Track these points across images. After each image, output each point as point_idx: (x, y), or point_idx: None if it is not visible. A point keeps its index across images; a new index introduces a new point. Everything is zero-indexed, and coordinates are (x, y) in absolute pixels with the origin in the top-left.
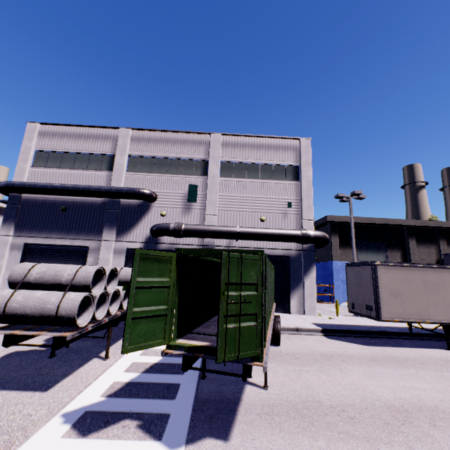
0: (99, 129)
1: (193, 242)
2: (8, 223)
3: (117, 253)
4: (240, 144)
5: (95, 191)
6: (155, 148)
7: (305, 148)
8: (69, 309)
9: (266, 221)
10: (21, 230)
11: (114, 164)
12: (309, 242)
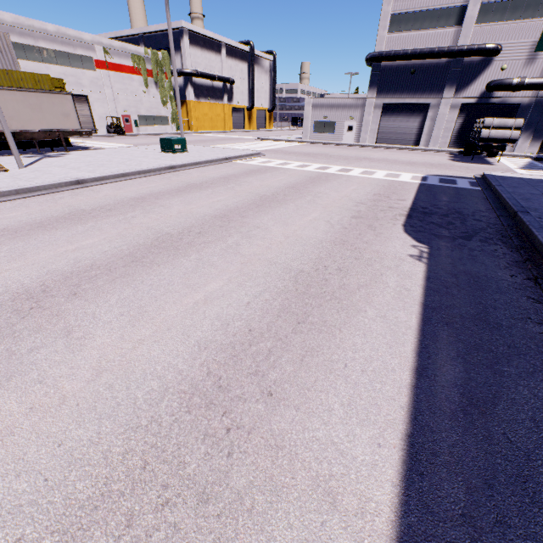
0: None
1: (526, 94)
2: (372, 89)
3: (451, 108)
4: None
5: (447, 53)
6: None
7: None
8: (515, 136)
9: None
10: (380, 93)
11: (464, 18)
12: None
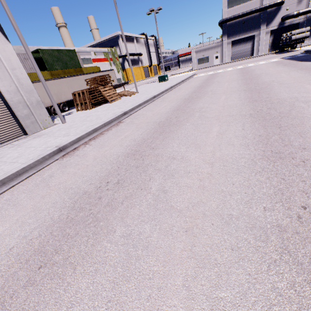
0: None
1: (301, 18)
2: (224, 36)
3: (266, 34)
4: None
5: (259, 10)
6: None
7: None
8: (307, 35)
9: None
10: (229, 37)
11: None
12: None
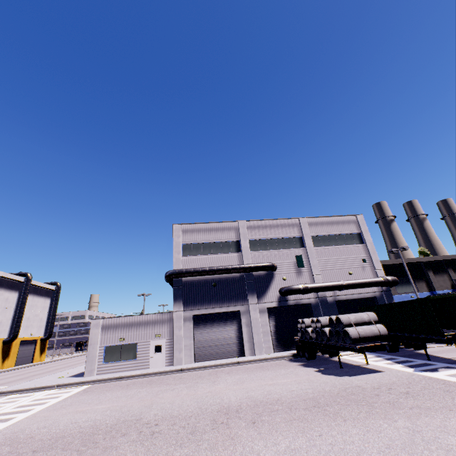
0: (223, 223)
1: (310, 296)
2: (178, 301)
3: (260, 312)
4: (319, 223)
5: (240, 269)
6: (264, 232)
7: (361, 220)
8: (383, 331)
9: (353, 274)
10: (187, 305)
11: (241, 247)
12: (389, 285)
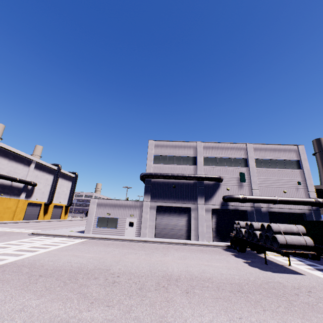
0: (185, 142)
1: (247, 205)
2: (147, 195)
3: (206, 211)
4: (263, 149)
5: (194, 177)
6: (216, 152)
7: (301, 150)
8: (310, 242)
9: (287, 192)
10: (153, 198)
11: (197, 162)
12: (319, 206)
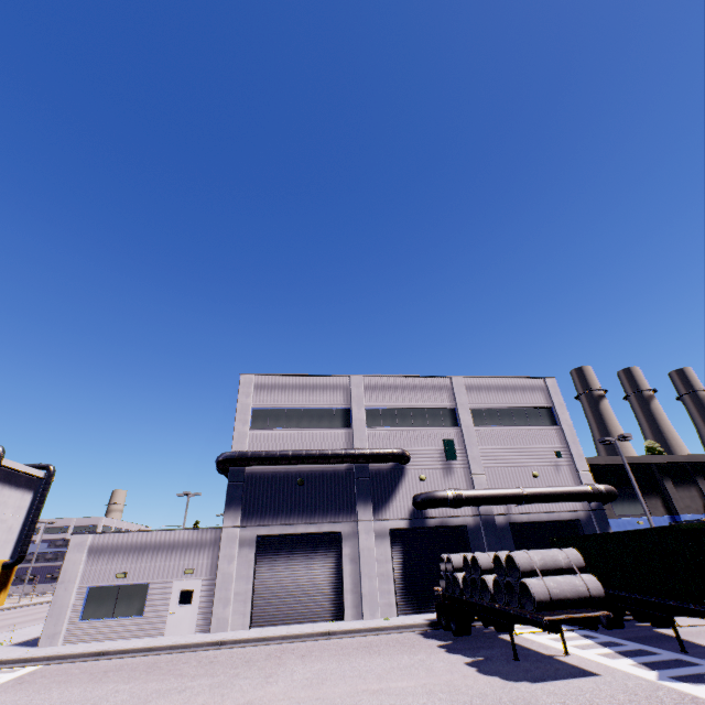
0: (325, 378)
1: (466, 512)
2: (233, 509)
3: (378, 537)
4: (483, 387)
5: (346, 456)
6: (393, 397)
7: (552, 387)
8: (596, 588)
9: (539, 476)
10: (249, 516)
11: (352, 420)
12: (602, 500)
